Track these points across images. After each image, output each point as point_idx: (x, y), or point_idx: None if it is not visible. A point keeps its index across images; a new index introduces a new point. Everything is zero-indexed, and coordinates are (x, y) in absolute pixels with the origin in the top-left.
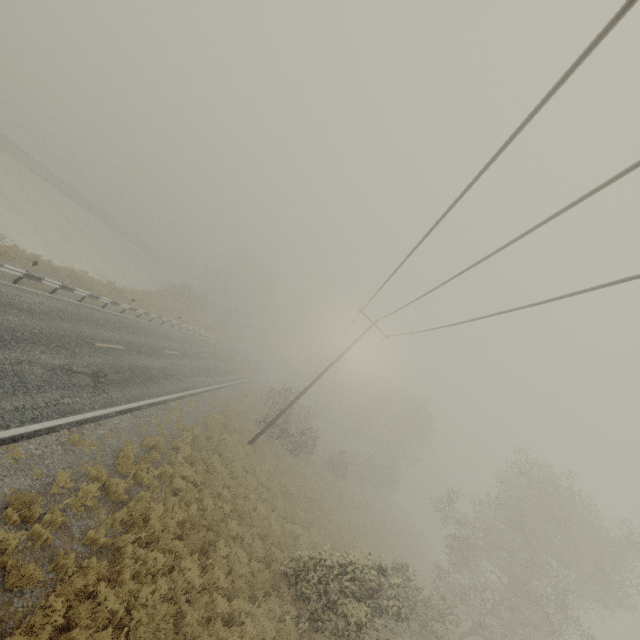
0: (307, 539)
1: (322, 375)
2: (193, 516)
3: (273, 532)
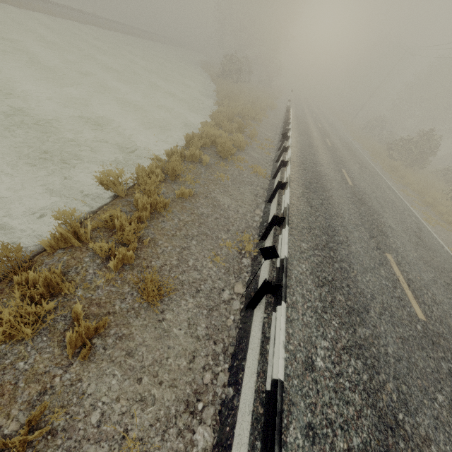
0: None
1: None
2: None
3: None
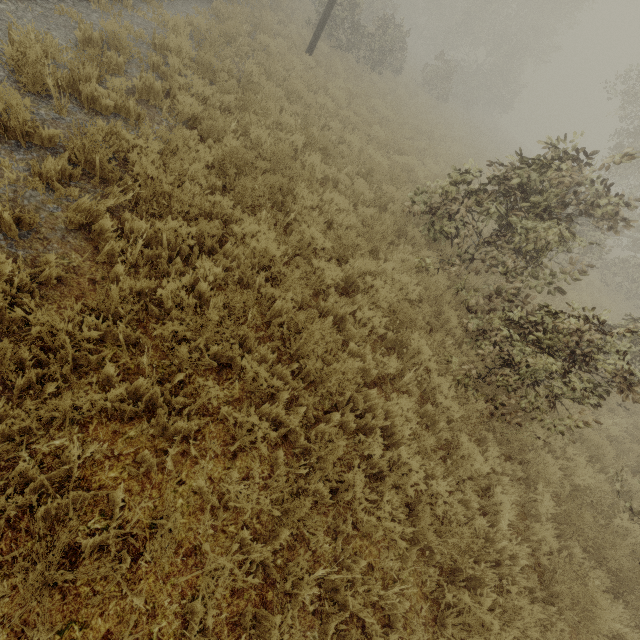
0: (425, 171)
1: None
2: (233, 154)
3: (378, 167)
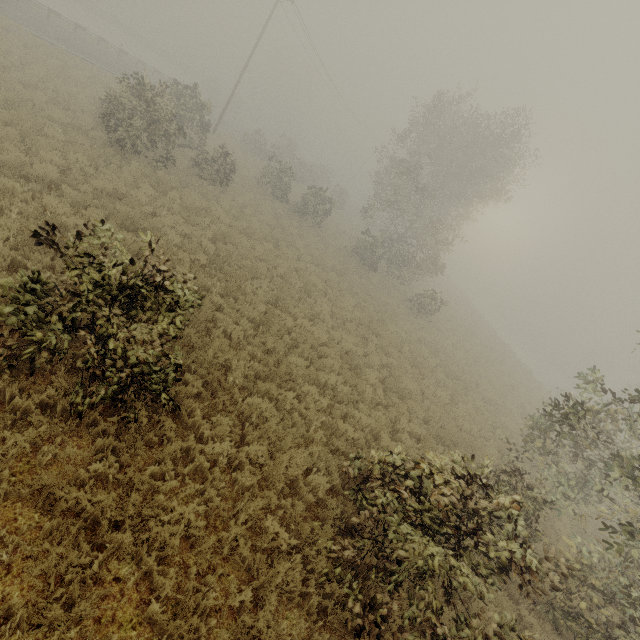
0: None
1: (248, 61)
2: (98, 78)
3: None
